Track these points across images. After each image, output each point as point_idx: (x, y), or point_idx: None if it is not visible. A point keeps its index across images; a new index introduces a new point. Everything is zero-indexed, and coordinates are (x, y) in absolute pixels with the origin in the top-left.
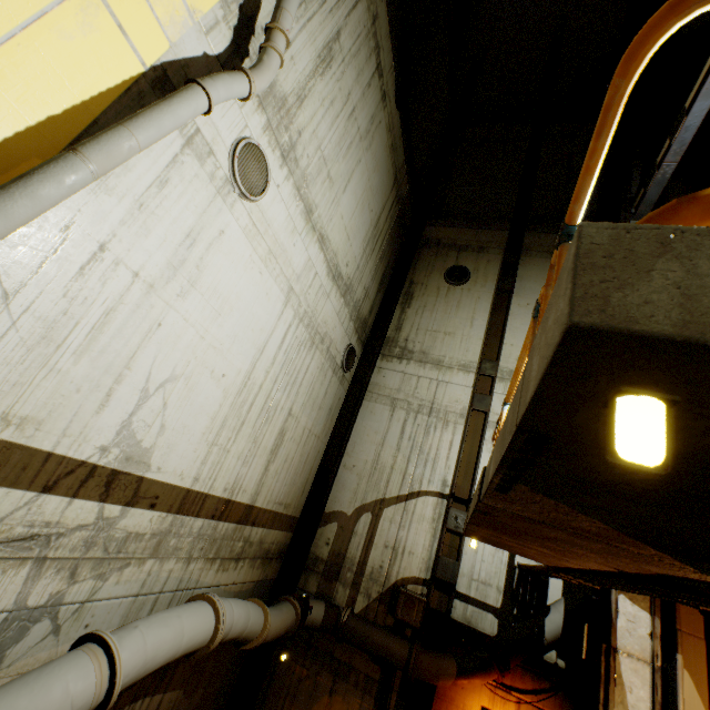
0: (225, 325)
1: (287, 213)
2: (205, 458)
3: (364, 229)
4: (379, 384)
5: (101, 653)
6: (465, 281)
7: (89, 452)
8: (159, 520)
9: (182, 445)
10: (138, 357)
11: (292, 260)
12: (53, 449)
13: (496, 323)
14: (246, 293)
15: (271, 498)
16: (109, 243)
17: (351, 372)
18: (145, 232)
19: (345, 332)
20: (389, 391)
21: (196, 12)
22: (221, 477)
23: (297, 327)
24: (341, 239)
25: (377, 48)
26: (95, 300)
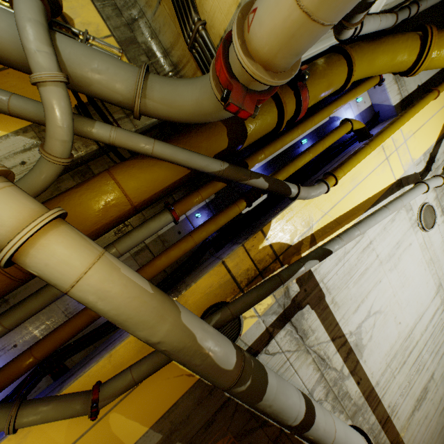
0: (404, 293)
1: (441, 239)
2: (383, 372)
3: None
4: None
5: (364, 439)
6: None
7: (346, 331)
8: (358, 395)
9: (375, 354)
10: (370, 293)
11: (441, 266)
12: (338, 321)
13: None
14: (416, 278)
15: (412, 443)
16: (372, 241)
17: None
18: (383, 239)
19: None
20: None
21: (413, 159)
22: (387, 393)
23: (441, 312)
24: None
25: None
26: (363, 262)
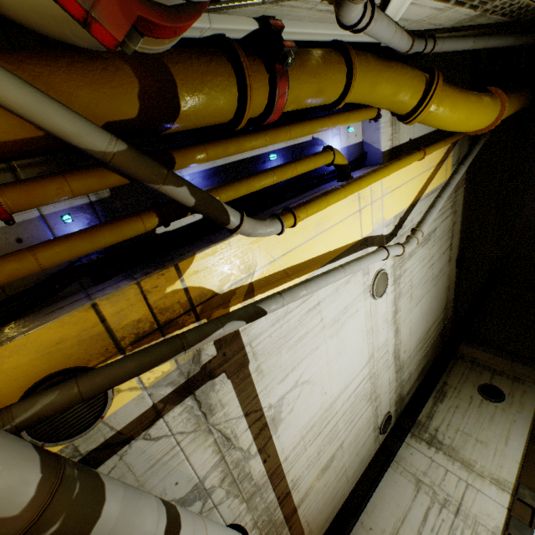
0: (338, 361)
1: (386, 309)
2: (295, 446)
3: (420, 331)
4: (406, 458)
5: None
6: (499, 400)
7: (266, 403)
8: (261, 474)
9: (292, 427)
10: (303, 361)
11: (379, 336)
12: (259, 393)
13: (534, 452)
14: (353, 347)
15: (306, 513)
16: (321, 302)
17: (383, 435)
18: (333, 301)
19: (389, 400)
20: (415, 469)
21: (384, 220)
22: (294, 467)
23: (367, 381)
24: (406, 333)
25: (452, 236)
26: (305, 325)
